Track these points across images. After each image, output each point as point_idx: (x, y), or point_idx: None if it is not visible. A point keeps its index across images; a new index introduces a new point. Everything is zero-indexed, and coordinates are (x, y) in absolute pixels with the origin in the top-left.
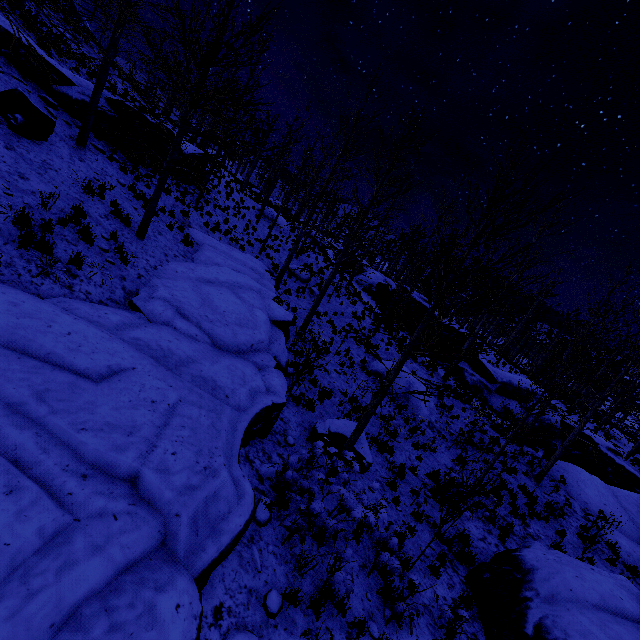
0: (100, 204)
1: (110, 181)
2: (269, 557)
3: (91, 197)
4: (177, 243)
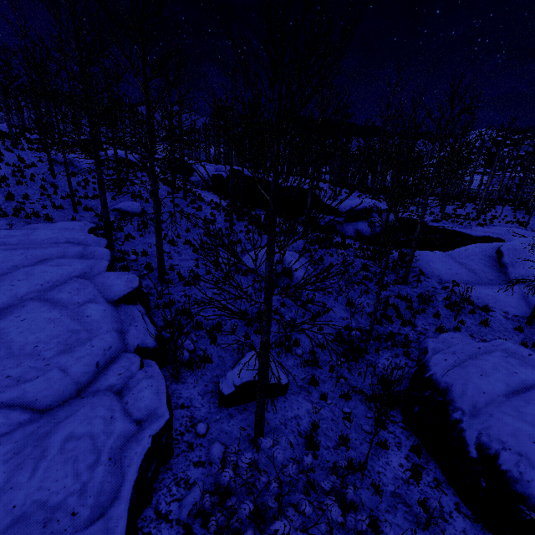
0: None
1: None
2: None
3: None
4: None
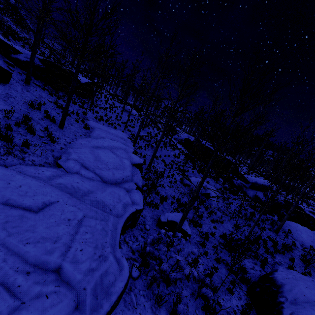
0: (38, 113)
1: (44, 100)
2: (141, 298)
3: (33, 110)
4: (81, 128)
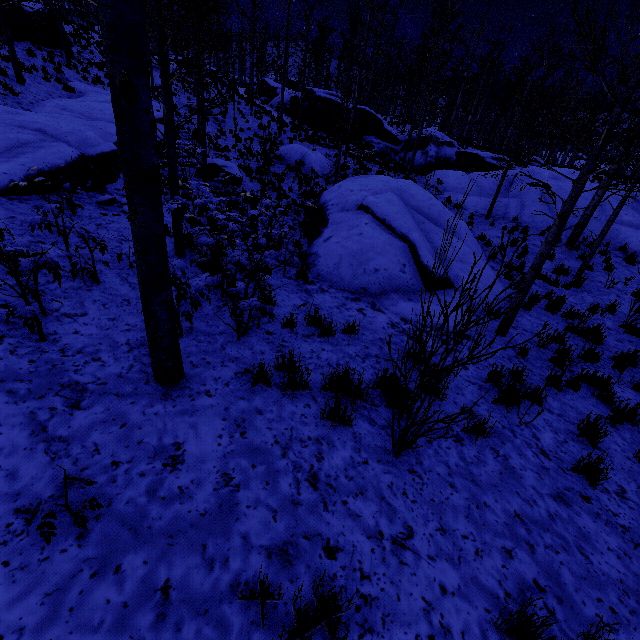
0: None
1: None
2: None
3: None
4: (59, 91)
